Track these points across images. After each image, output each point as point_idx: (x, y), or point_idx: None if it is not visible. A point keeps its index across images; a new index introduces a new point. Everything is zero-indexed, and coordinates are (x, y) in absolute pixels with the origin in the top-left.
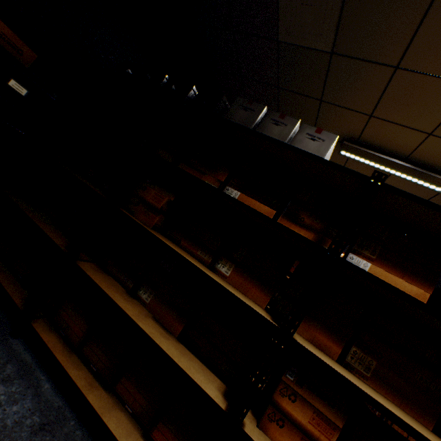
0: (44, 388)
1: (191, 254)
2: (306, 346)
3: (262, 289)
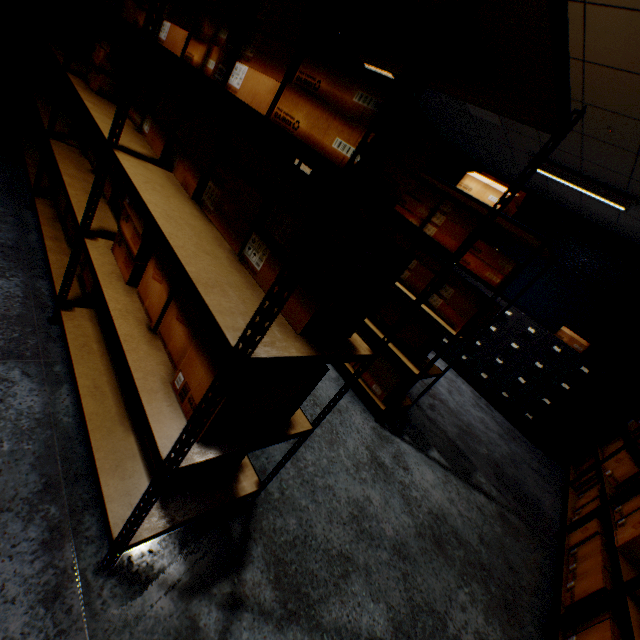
0: (31, 237)
1: (132, 121)
2: (121, 157)
3: (162, 137)
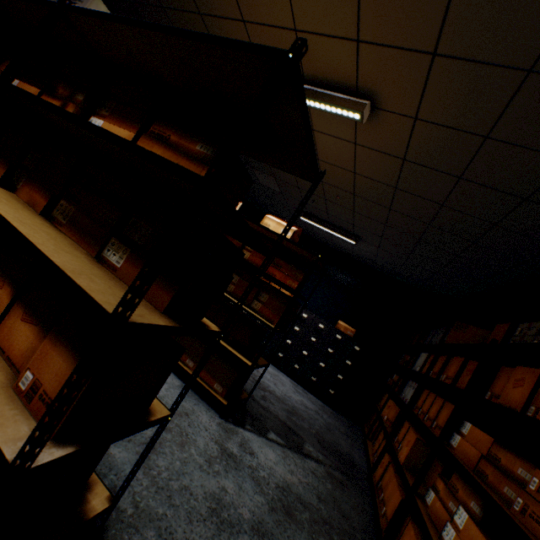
0: None
1: None
2: None
3: (4, 164)
